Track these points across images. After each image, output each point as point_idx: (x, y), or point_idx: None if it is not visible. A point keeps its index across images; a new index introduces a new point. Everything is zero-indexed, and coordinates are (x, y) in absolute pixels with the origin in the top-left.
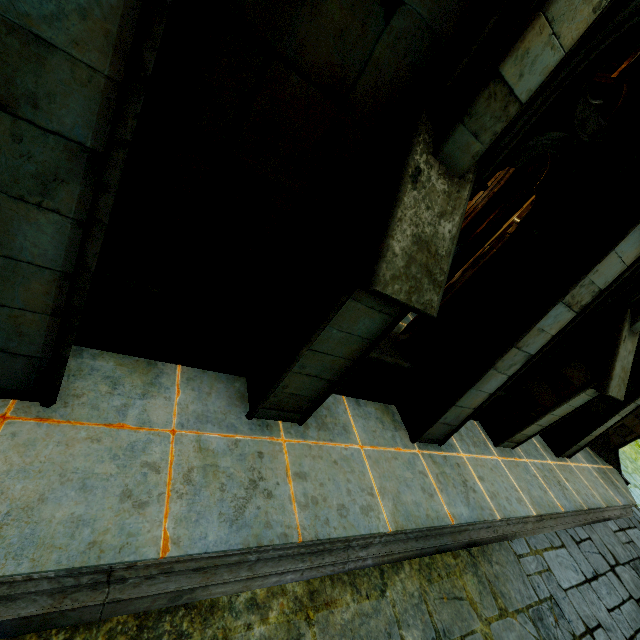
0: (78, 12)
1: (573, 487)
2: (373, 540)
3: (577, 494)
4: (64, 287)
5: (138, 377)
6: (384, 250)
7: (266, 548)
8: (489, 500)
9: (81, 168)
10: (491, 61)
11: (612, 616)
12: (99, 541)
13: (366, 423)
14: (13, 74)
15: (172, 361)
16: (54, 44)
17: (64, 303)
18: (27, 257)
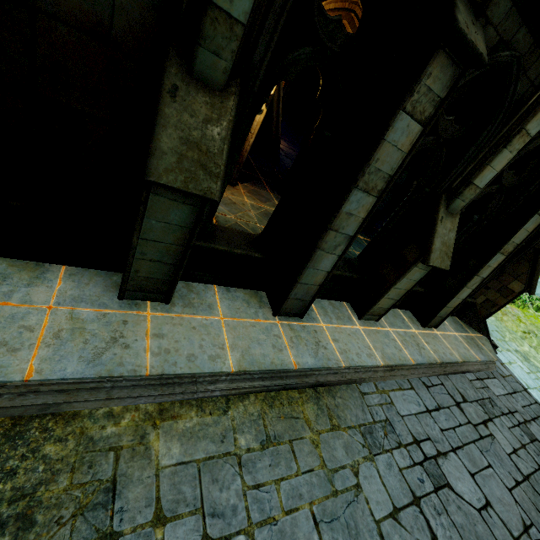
0: None
1: (432, 348)
2: (219, 378)
3: (434, 352)
4: None
5: (26, 273)
6: (153, 150)
7: (118, 379)
8: (338, 354)
9: None
10: None
11: (444, 434)
12: None
13: (232, 303)
14: None
15: (58, 263)
16: None
17: None
18: None
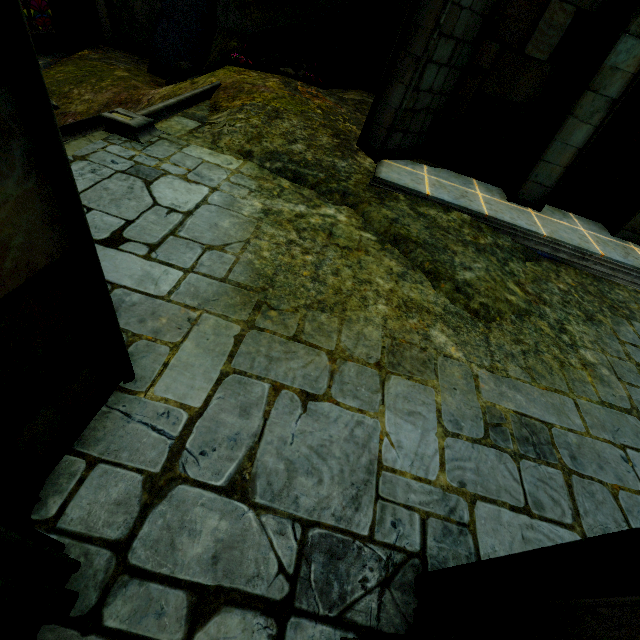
0: (632, 57)
1: None
2: None
3: None
4: (575, 155)
5: (558, 212)
6: None
7: None
8: None
9: (606, 107)
10: None
11: None
12: (580, 244)
13: None
14: (603, 81)
15: (566, 210)
16: (620, 69)
17: (571, 162)
18: (571, 143)
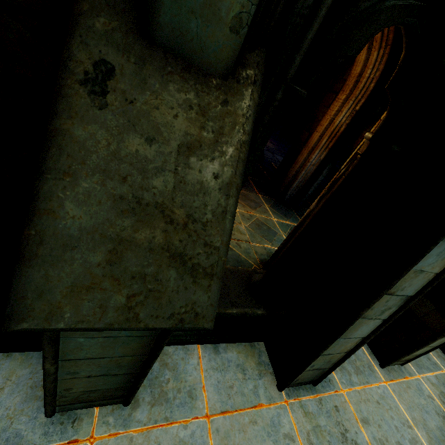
0: None
1: None
2: None
3: None
4: None
5: None
6: (31, 243)
7: None
8: None
9: None
10: None
11: None
12: None
13: (222, 377)
14: None
15: None
16: None
17: None
18: None
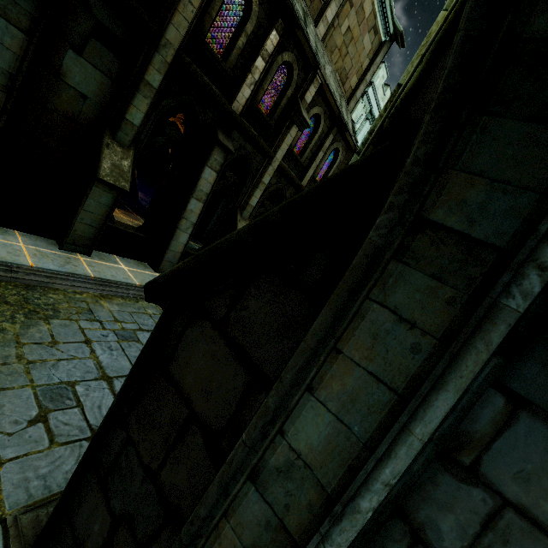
0: None
1: None
2: (131, 288)
3: None
4: None
5: None
6: (100, 166)
7: (77, 276)
8: None
9: None
10: (122, 115)
11: None
12: (4, 258)
13: (128, 263)
14: None
15: (12, 228)
16: None
17: None
18: None
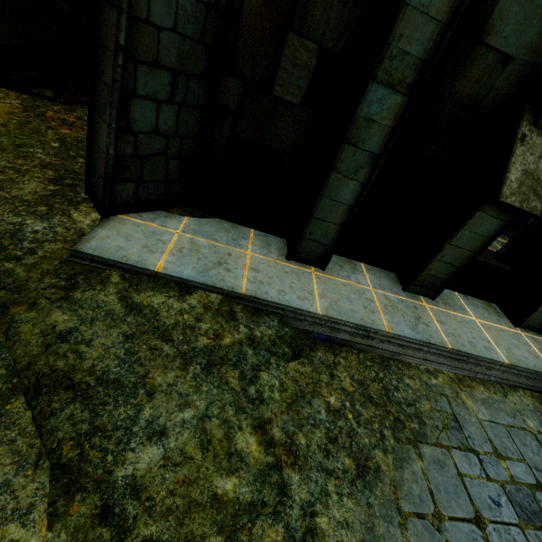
0: (386, 109)
1: None
2: (494, 366)
3: None
4: (348, 212)
5: (347, 265)
6: (505, 180)
7: (432, 346)
8: None
9: (370, 162)
10: None
11: None
12: (363, 319)
13: (475, 308)
14: (360, 134)
15: (358, 260)
16: (376, 121)
17: (345, 220)
18: (340, 200)
